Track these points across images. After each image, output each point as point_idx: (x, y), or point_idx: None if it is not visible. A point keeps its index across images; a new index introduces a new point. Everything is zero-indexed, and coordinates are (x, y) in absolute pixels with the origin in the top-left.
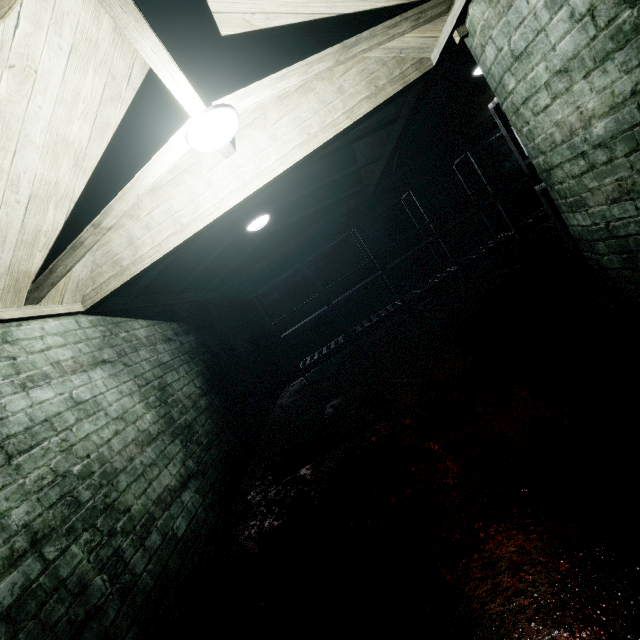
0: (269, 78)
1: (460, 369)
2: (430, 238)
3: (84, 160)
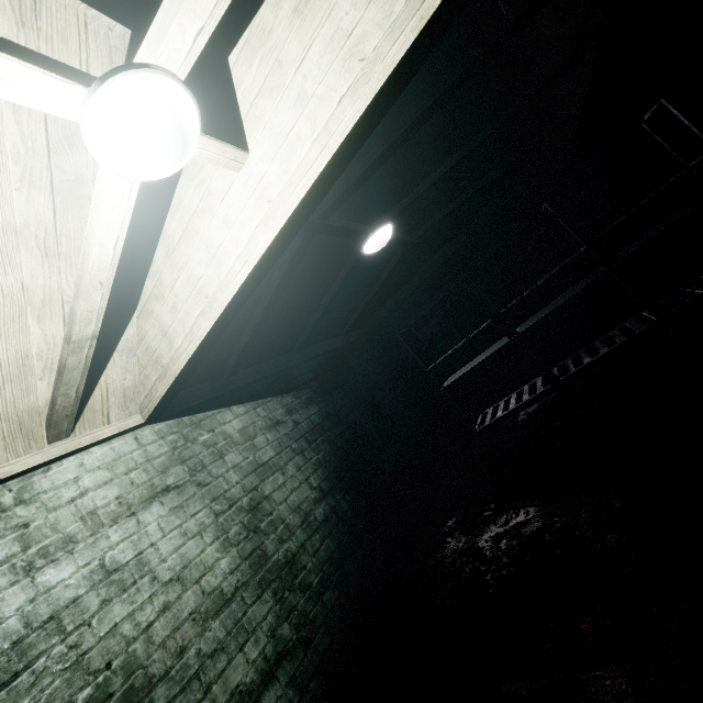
0: None
1: None
2: None
3: (60, 243)
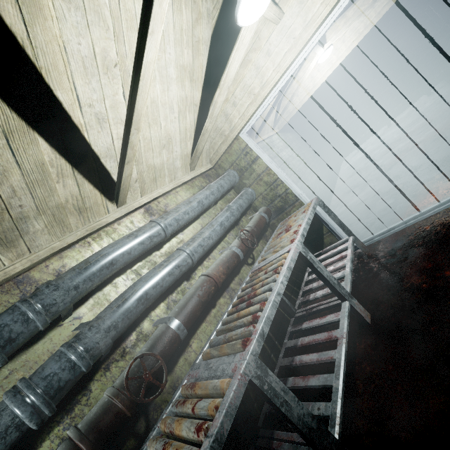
0: (344, 27)
1: (439, 115)
2: (449, 32)
3: None
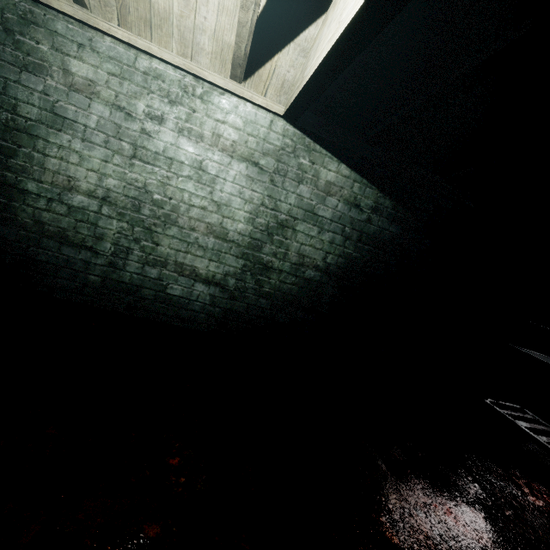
0: None
1: None
2: None
3: None
